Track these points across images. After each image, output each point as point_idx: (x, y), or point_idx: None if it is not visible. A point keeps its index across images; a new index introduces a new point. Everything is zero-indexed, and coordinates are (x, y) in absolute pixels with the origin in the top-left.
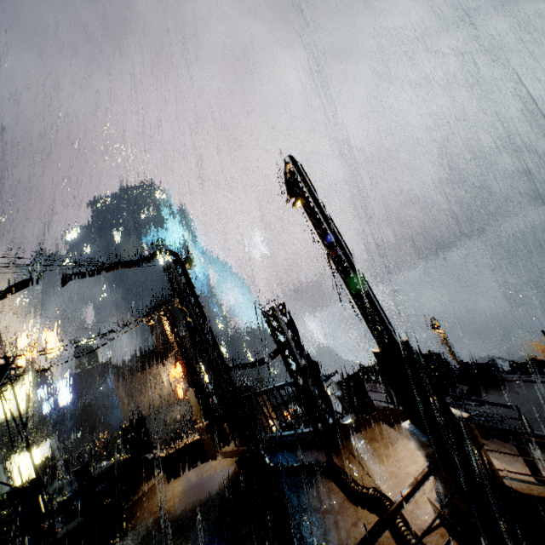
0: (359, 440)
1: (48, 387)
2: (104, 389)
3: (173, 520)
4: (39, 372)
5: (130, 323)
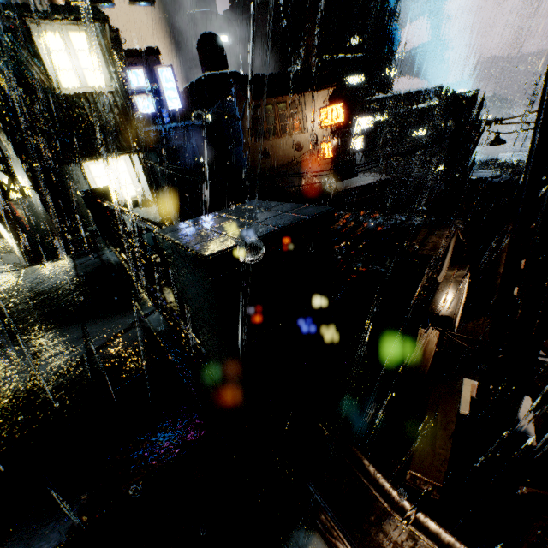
0: None
1: None
2: (228, 107)
3: None
4: (151, 52)
5: None
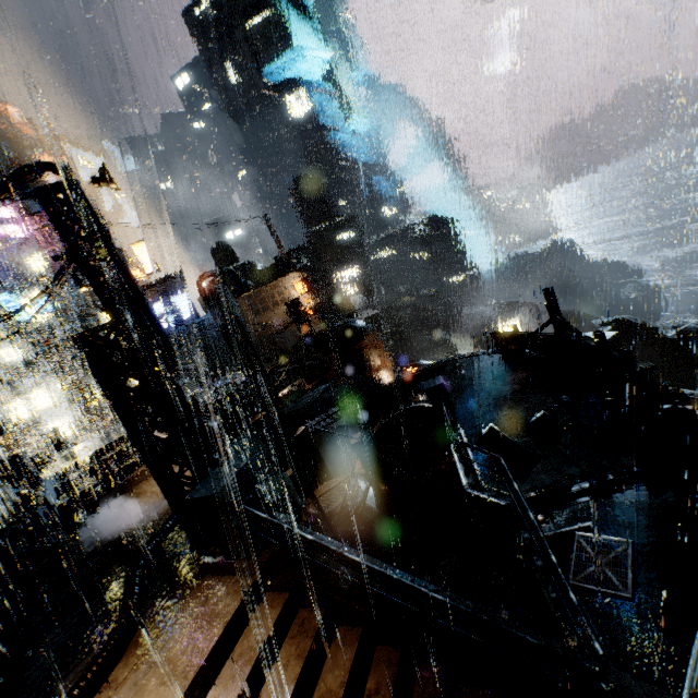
0: (198, 602)
1: (185, 292)
2: None
3: (101, 538)
4: (172, 277)
5: (32, 299)
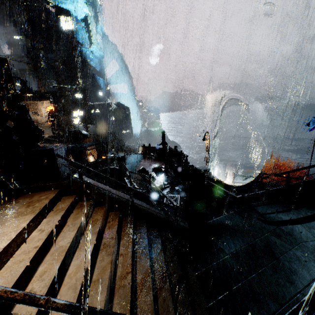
0: (26, 199)
1: None
2: None
3: None
4: None
5: None
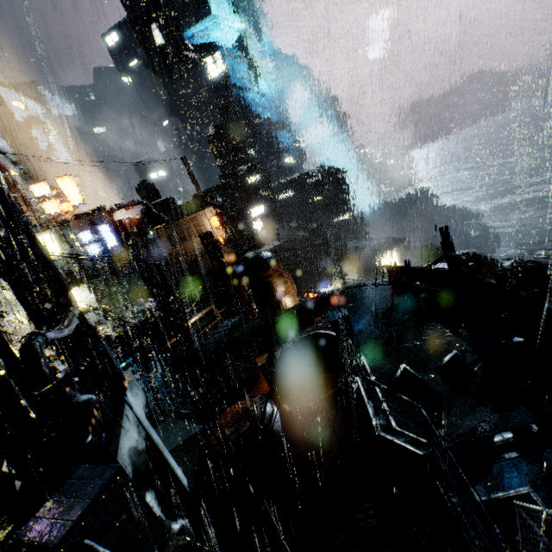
0: None
1: None
2: None
3: None
4: (99, 209)
5: None
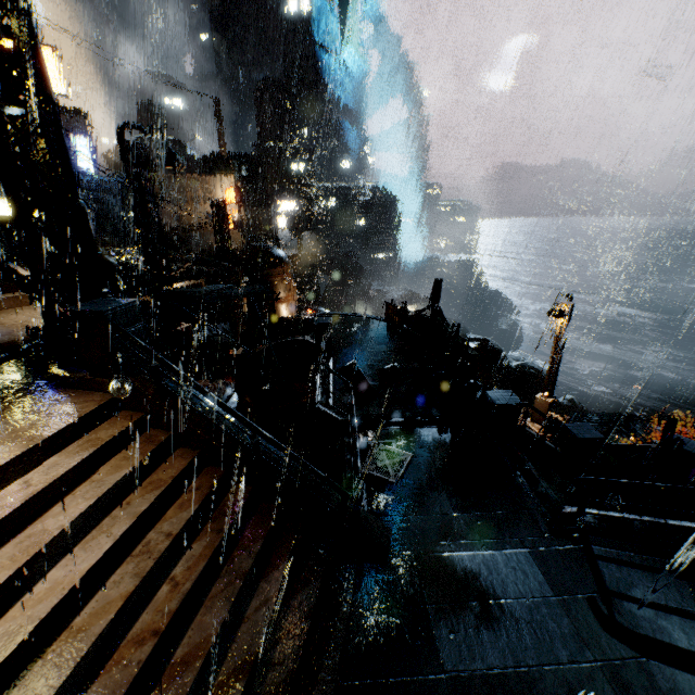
0: (52, 402)
1: (88, 137)
2: None
3: None
4: (76, 112)
5: None
